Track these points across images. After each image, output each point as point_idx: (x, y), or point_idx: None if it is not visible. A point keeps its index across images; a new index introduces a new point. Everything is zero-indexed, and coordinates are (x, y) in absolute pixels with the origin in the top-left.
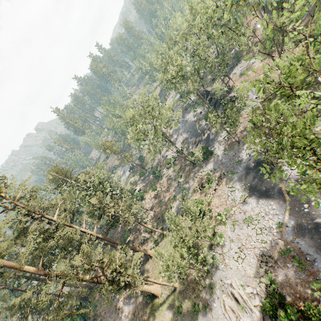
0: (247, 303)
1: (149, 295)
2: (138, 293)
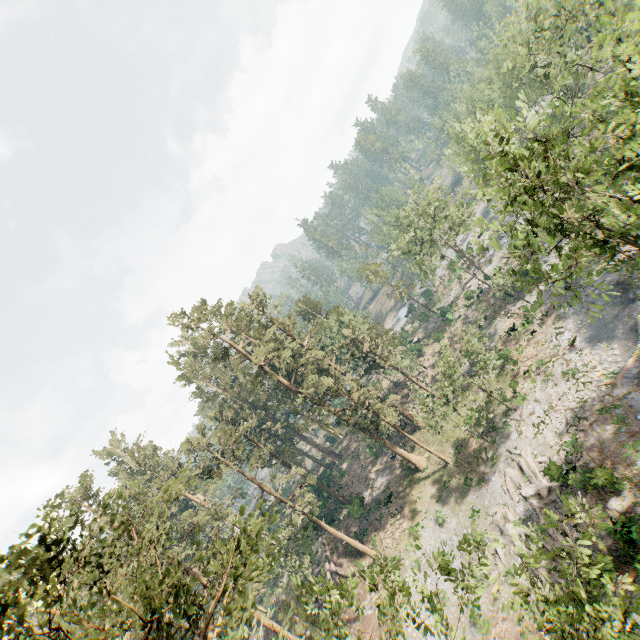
0: (533, 471)
1: (409, 467)
2: (396, 466)
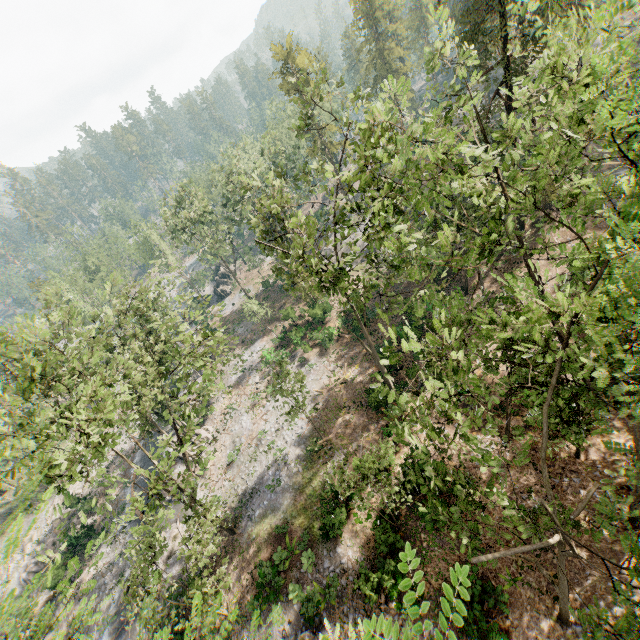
0: None
1: None
2: None
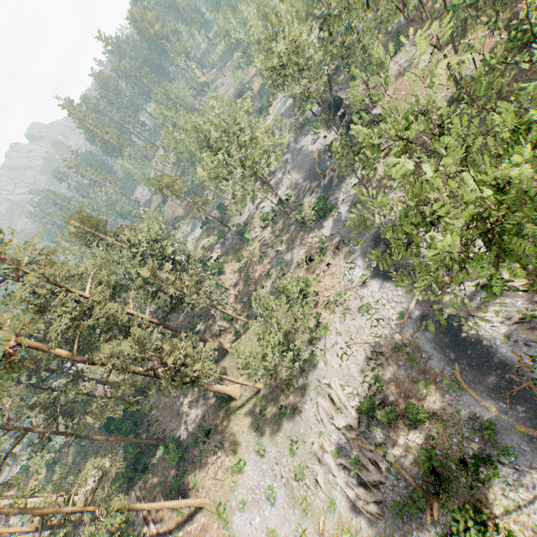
0: (344, 404)
1: (224, 397)
2: (210, 395)
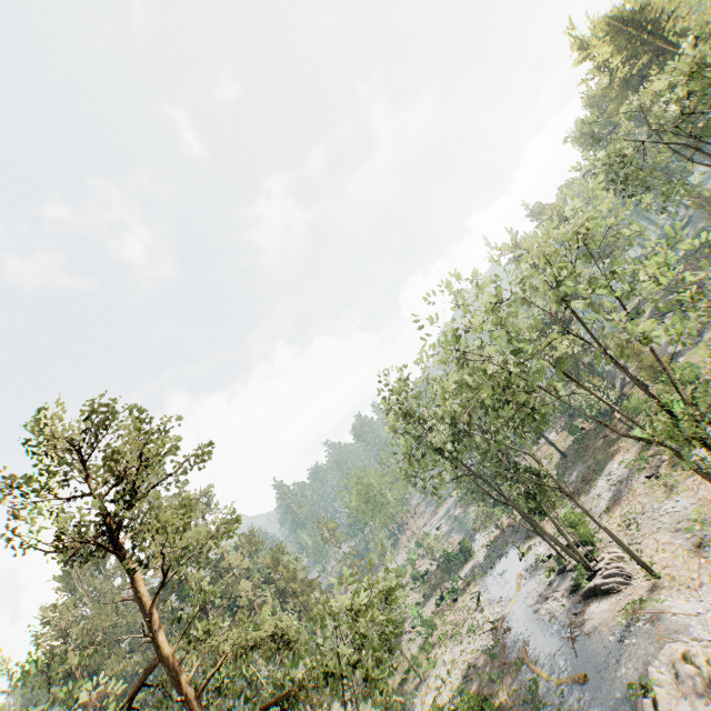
0: None
1: None
2: None
